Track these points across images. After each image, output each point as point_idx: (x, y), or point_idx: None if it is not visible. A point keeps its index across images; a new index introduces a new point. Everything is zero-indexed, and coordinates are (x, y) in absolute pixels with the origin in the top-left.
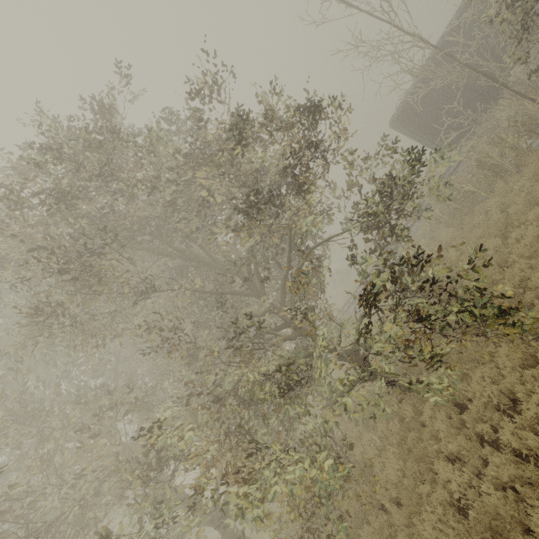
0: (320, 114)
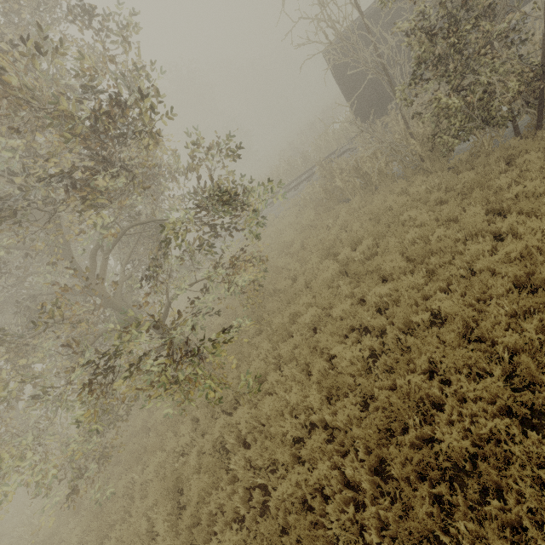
0: (124, 107)
